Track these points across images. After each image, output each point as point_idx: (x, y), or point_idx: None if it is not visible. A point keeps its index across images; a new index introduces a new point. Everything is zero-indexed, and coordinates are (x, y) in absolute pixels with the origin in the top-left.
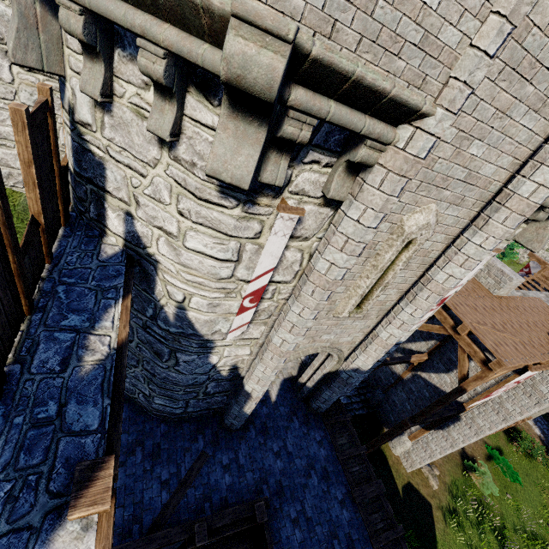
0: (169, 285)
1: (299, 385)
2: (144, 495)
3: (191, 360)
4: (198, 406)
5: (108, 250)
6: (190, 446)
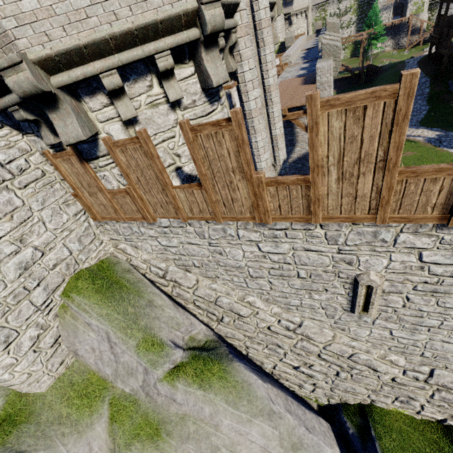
0: None
1: None
2: None
3: None
4: None
5: None
6: None
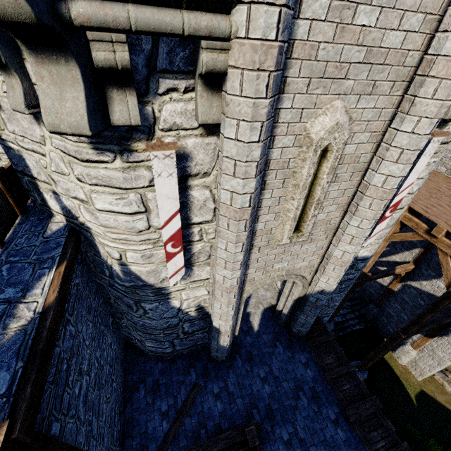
0: (105, 246)
1: (278, 313)
2: (148, 426)
3: (155, 307)
4: (184, 344)
5: (53, 227)
6: (184, 379)
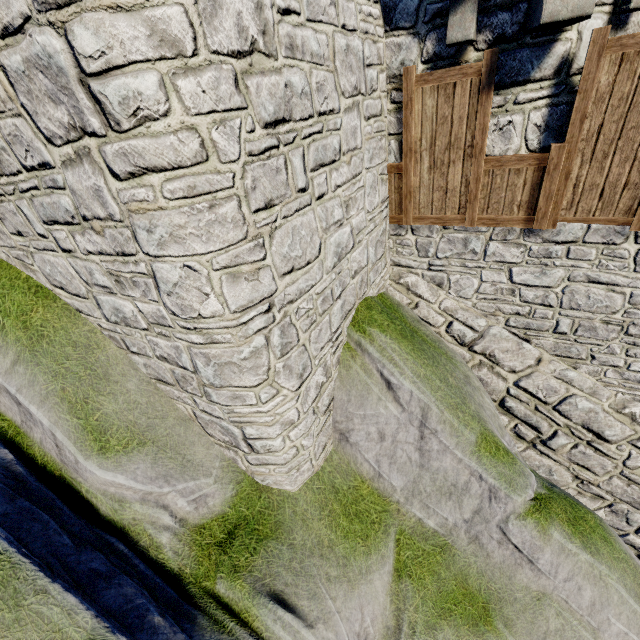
0: None
1: None
2: None
3: None
4: None
5: None
6: None
